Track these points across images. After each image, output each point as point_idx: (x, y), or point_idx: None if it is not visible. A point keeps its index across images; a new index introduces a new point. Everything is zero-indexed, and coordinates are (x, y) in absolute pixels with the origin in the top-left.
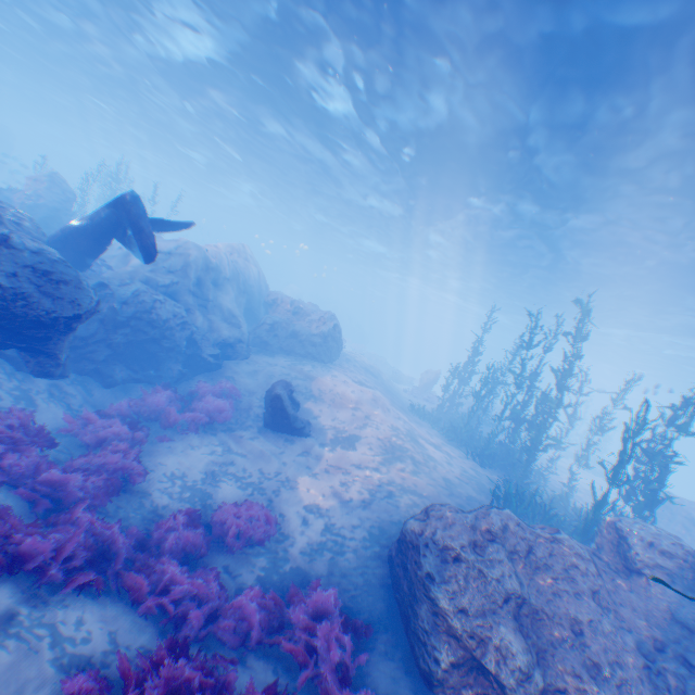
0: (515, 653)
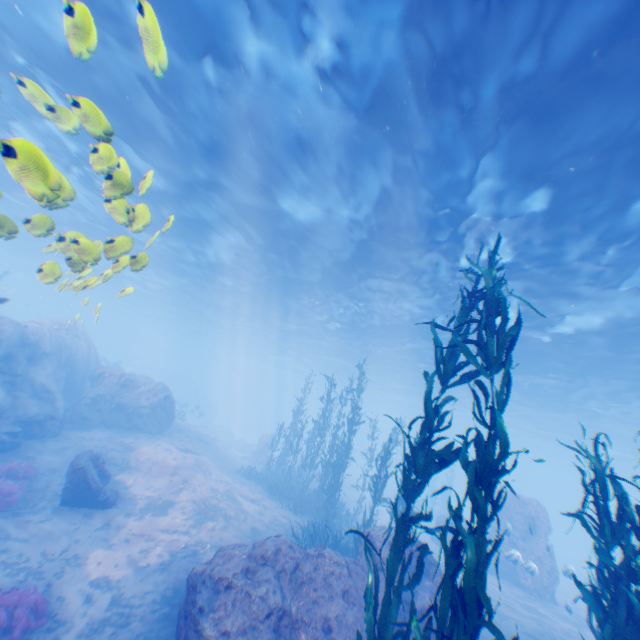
0: None
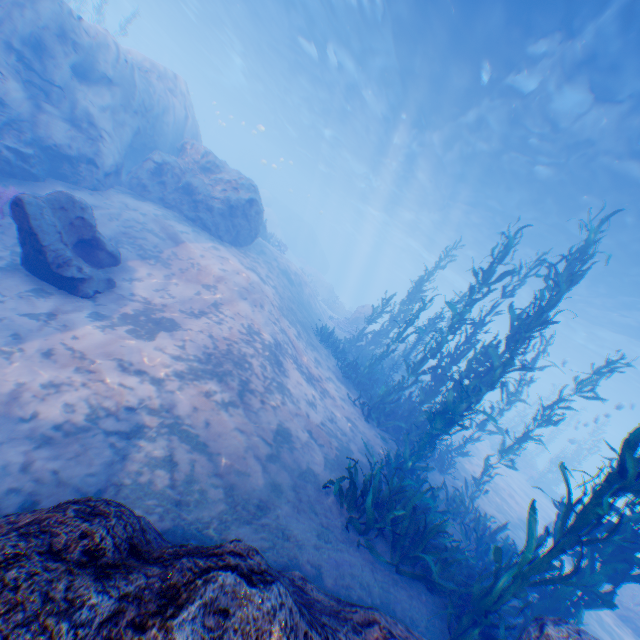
0: None
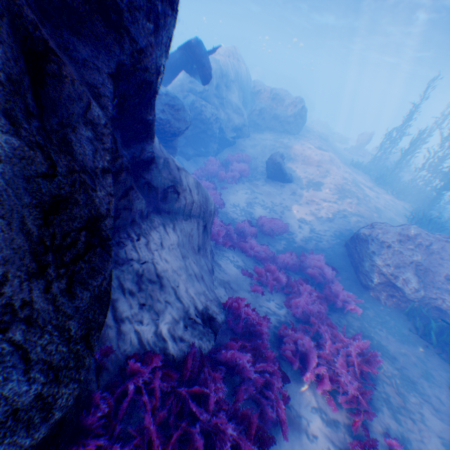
0: (412, 282)
